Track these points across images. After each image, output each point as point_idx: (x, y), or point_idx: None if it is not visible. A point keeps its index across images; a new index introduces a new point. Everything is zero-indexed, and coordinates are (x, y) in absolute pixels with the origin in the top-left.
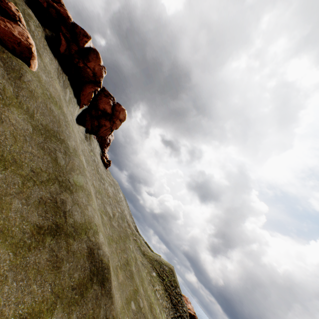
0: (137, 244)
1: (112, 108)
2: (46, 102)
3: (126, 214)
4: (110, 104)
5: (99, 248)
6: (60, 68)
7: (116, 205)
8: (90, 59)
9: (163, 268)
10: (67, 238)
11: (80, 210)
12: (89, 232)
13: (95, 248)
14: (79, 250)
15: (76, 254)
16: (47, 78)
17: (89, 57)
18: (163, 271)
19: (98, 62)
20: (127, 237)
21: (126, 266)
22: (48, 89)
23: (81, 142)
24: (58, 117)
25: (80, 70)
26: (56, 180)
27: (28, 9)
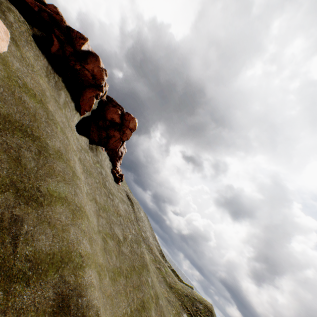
0: (162, 273)
1: (122, 118)
2: (13, 89)
3: (148, 236)
4: (119, 113)
5: (82, 294)
6: (51, 67)
7: (129, 225)
8: (89, 62)
9: (196, 306)
10: (9, 282)
11: (53, 232)
12: (66, 267)
13: (73, 296)
14: (34, 304)
15: (25, 314)
16: (23, 67)
17: (88, 60)
18: (197, 312)
19: (98, 64)
20: (144, 266)
21: (141, 311)
22: (21, 78)
23: (81, 151)
24: (33, 110)
25: (78, 72)
26: (10, 187)
27: (10, 4)
